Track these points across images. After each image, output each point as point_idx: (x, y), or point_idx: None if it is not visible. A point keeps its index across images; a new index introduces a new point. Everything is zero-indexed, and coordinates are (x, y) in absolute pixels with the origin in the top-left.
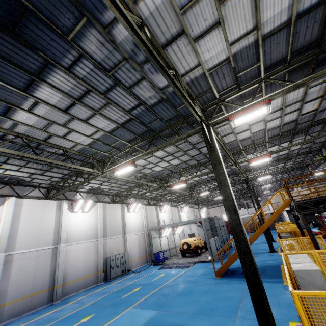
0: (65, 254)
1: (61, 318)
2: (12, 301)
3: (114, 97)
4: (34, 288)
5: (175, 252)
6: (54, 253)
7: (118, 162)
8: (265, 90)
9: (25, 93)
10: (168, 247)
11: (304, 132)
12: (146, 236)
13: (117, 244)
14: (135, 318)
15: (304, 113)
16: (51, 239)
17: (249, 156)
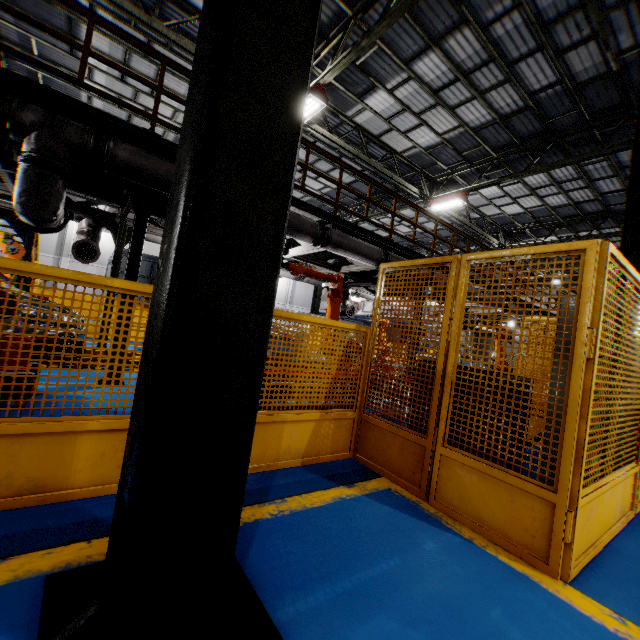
0: None
1: None
2: None
3: None
4: None
5: None
6: None
7: None
8: None
9: None
10: None
11: None
12: None
13: None
14: None
15: None
16: None
17: None
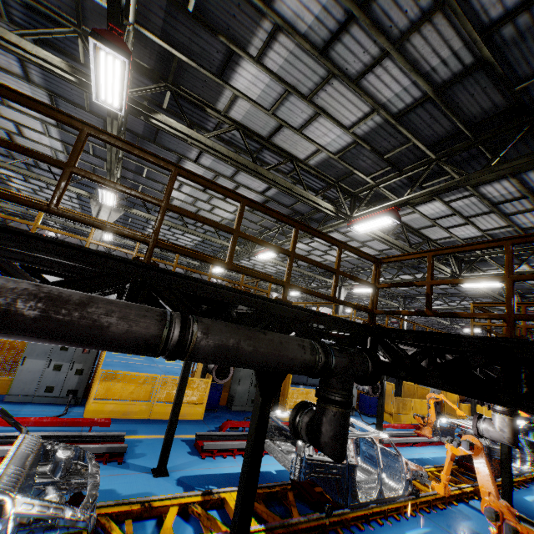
0: None
1: None
2: None
3: (41, 173)
4: None
5: None
6: None
7: None
8: (148, 165)
9: None
10: None
11: (330, 220)
12: None
13: None
14: None
15: (263, 191)
16: None
17: (301, 246)
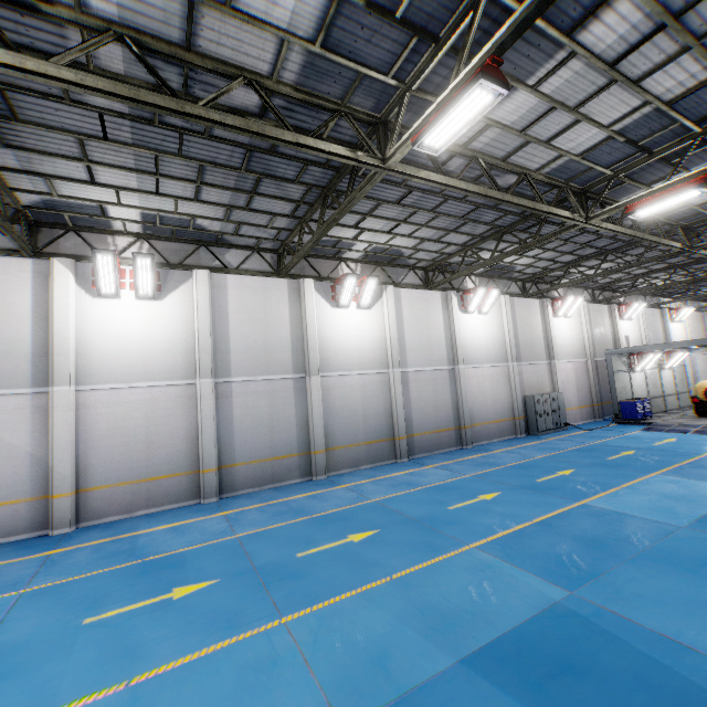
0: (466, 382)
1: (511, 465)
2: (419, 433)
3: None
4: (438, 422)
5: (663, 407)
6: (452, 378)
7: (644, 185)
8: None
9: (566, 40)
10: (647, 395)
11: None
12: (592, 367)
13: (539, 376)
14: (693, 489)
15: None
16: (444, 355)
17: None
